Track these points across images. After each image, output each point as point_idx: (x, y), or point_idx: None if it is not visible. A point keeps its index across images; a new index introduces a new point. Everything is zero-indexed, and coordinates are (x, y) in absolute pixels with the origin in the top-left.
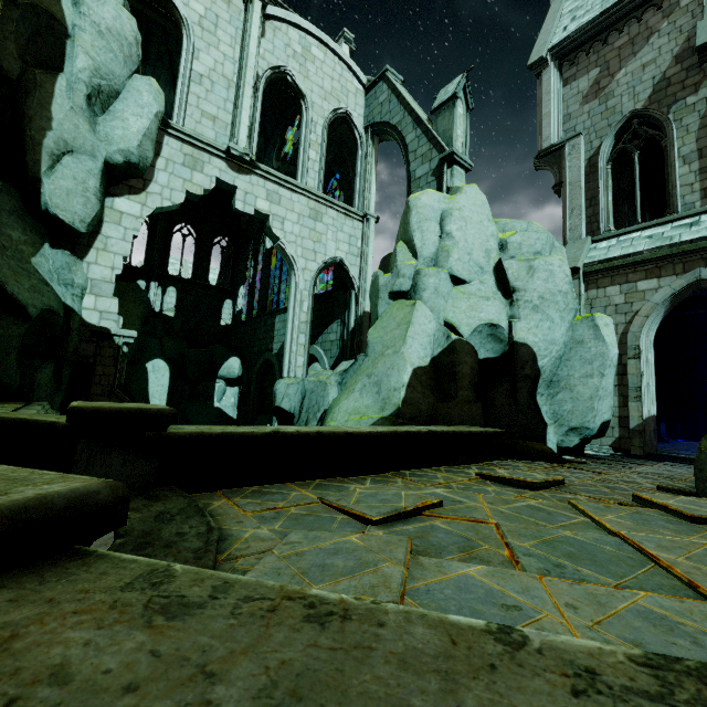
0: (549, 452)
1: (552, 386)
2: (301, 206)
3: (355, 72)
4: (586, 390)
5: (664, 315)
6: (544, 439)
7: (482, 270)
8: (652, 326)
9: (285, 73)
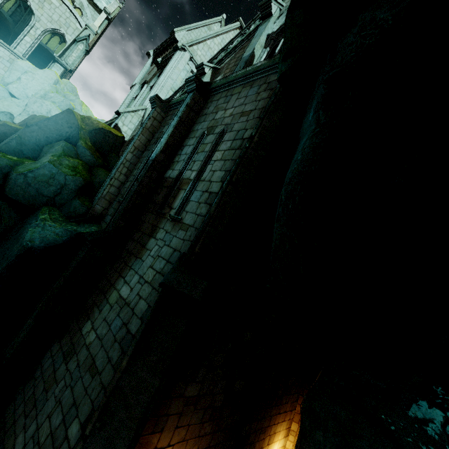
0: None
1: None
2: (4, 54)
3: (78, 20)
4: None
5: None
6: None
7: (28, 97)
8: None
9: (26, 0)
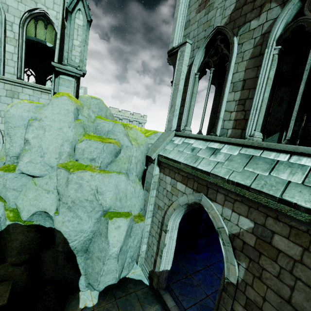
0: None
1: (87, 253)
2: None
3: None
4: (97, 266)
5: (185, 212)
6: (77, 282)
7: (52, 168)
8: (177, 216)
9: None
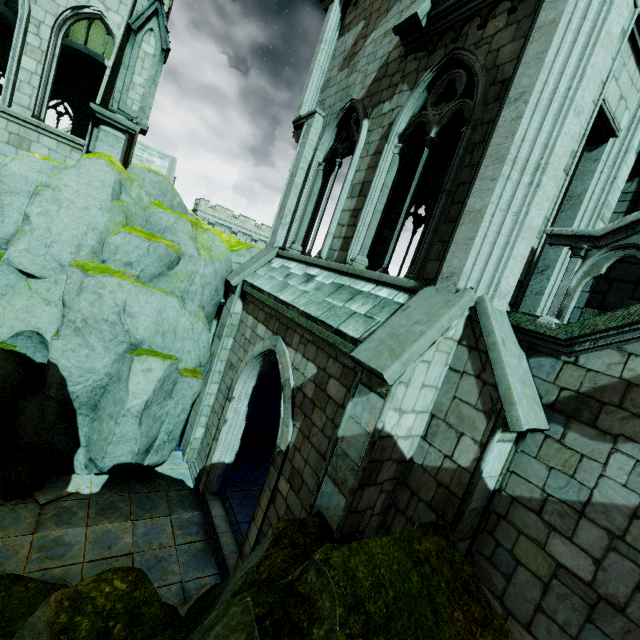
0: (14, 483)
1: (96, 411)
2: None
3: None
4: (106, 429)
5: (261, 369)
6: (71, 458)
7: (62, 267)
8: (250, 376)
9: None
